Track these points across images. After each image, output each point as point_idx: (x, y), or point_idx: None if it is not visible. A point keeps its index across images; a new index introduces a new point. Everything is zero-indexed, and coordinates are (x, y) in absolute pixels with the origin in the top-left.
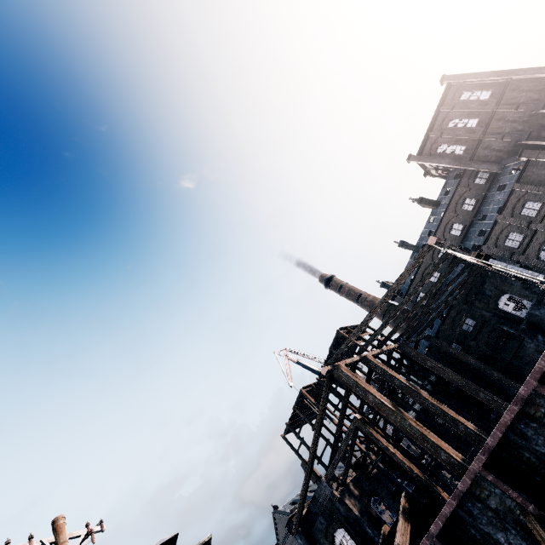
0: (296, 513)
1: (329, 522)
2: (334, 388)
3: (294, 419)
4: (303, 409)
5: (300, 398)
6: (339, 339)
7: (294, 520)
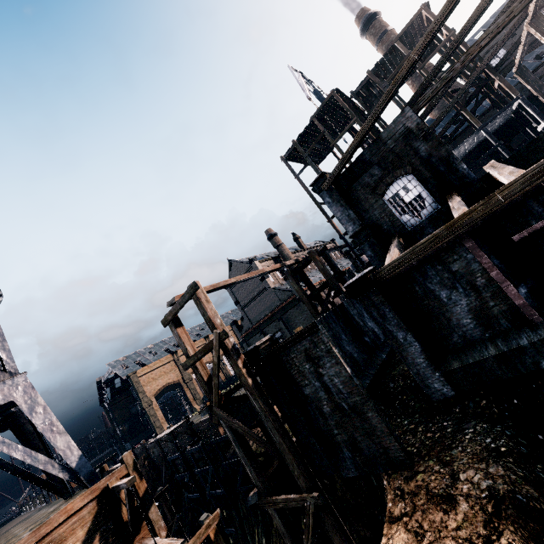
0: (339, 162)
1: (390, 170)
2: (365, 115)
3: (302, 141)
4: (316, 134)
5: (324, 107)
6: (410, 33)
7: (327, 176)
